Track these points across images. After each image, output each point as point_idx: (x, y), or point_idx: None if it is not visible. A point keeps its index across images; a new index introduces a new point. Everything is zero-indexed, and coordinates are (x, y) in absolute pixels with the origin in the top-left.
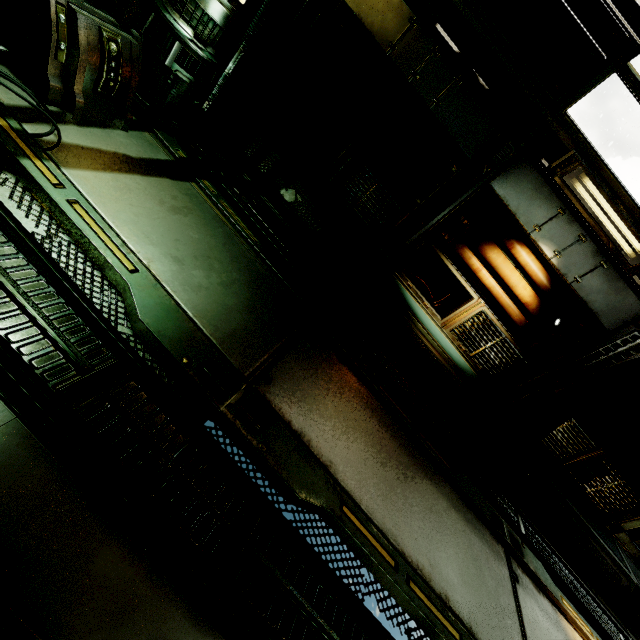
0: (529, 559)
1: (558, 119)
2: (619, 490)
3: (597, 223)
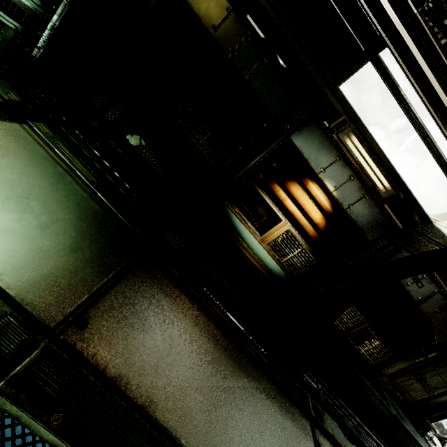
0: (328, 423)
1: (334, 93)
2: (380, 348)
3: (361, 167)
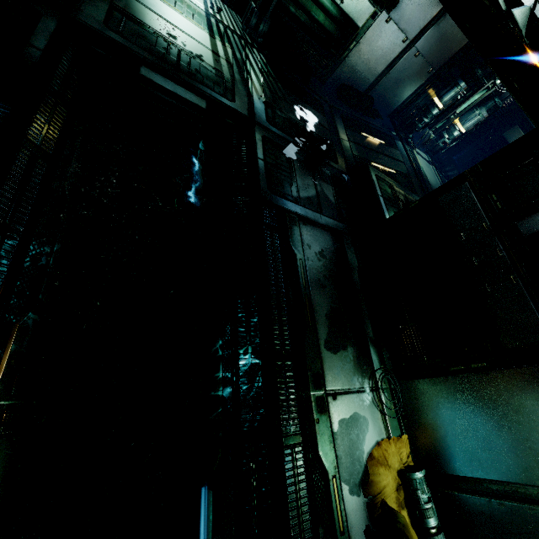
0: None
1: None
2: None
3: None
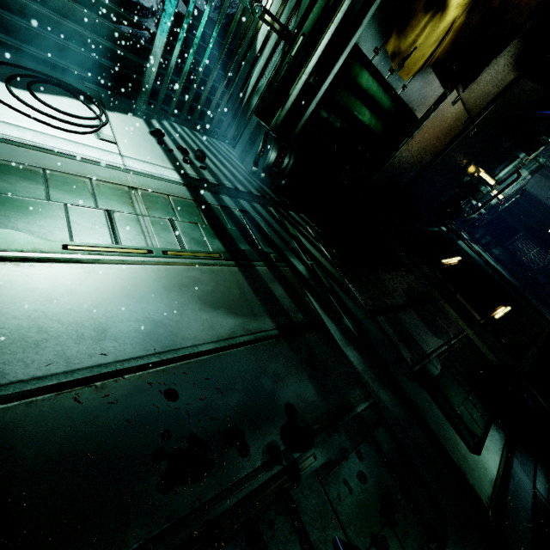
0: None
1: None
2: None
3: None
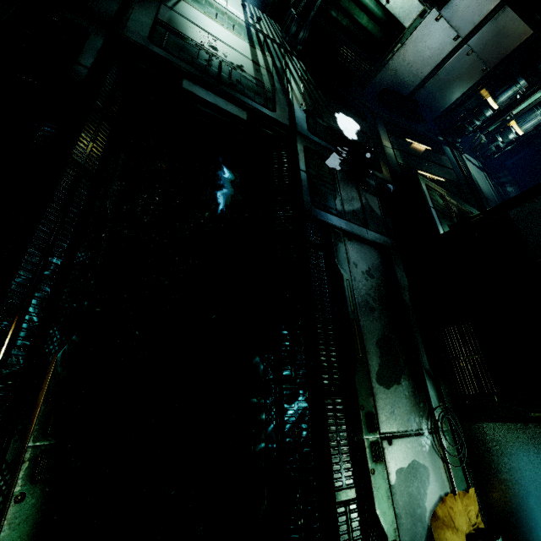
0: None
1: None
2: None
3: None
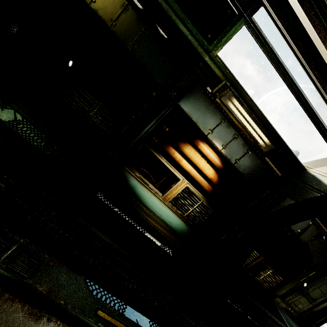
0: None
1: (213, 59)
2: (272, 274)
3: (243, 127)
